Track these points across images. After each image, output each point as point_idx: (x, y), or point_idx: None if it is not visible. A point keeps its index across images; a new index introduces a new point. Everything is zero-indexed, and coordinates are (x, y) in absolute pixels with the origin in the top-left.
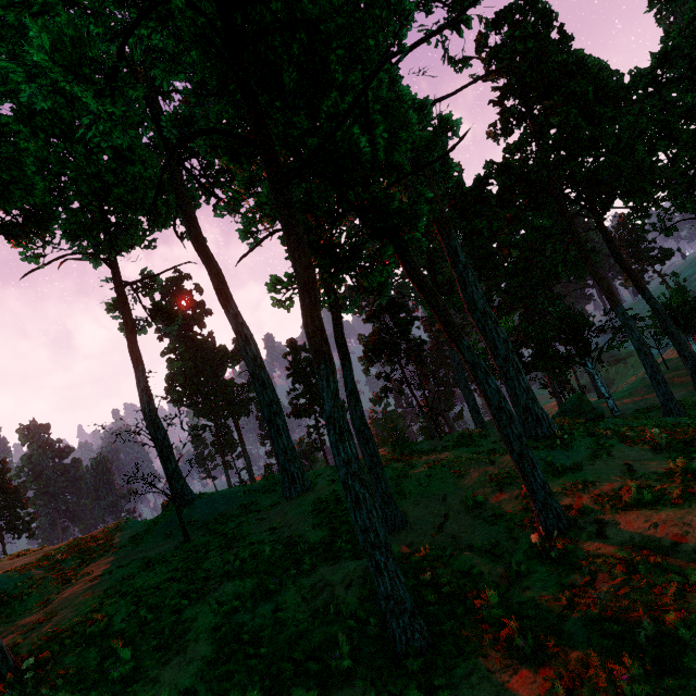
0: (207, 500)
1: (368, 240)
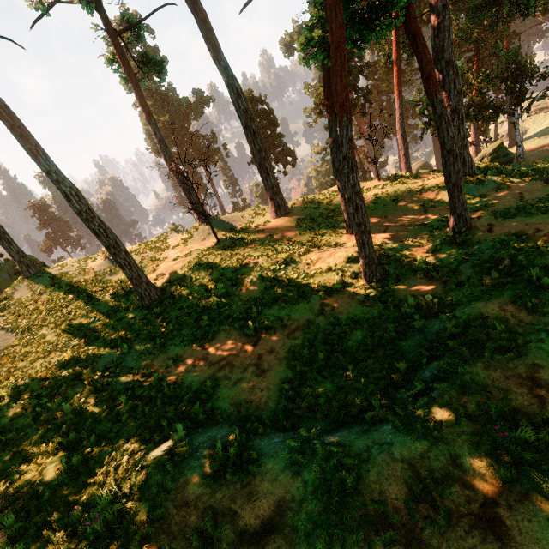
0: (219, 221)
1: None
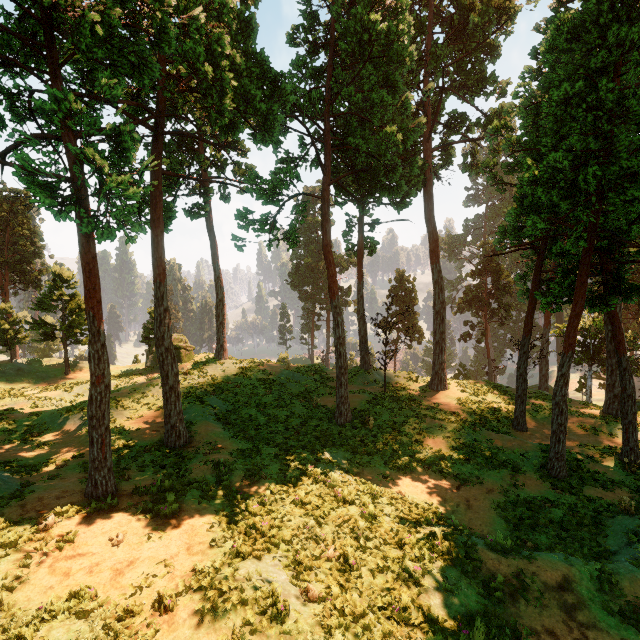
0: (377, 372)
1: None
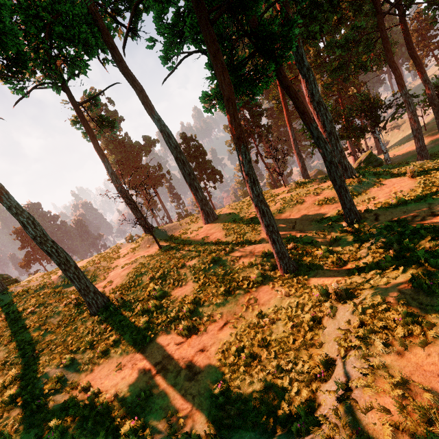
0: (161, 230)
1: (251, 58)
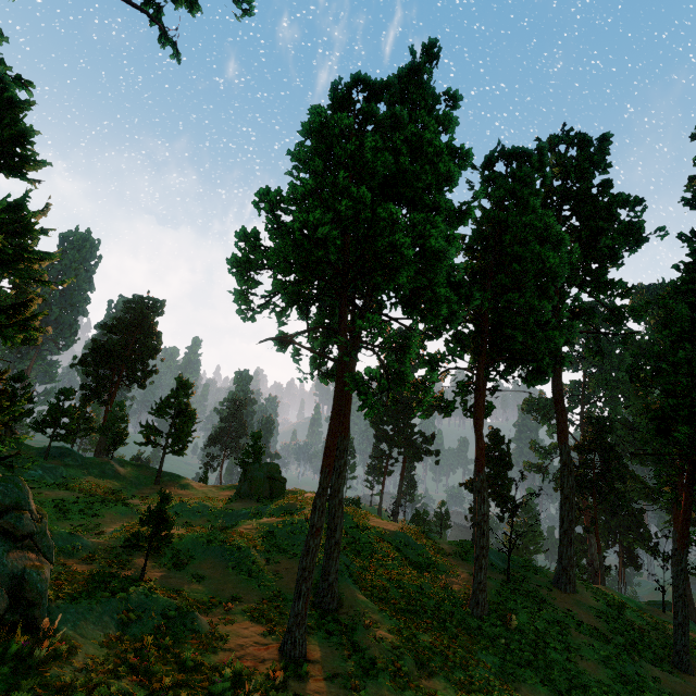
0: (490, 552)
1: None
